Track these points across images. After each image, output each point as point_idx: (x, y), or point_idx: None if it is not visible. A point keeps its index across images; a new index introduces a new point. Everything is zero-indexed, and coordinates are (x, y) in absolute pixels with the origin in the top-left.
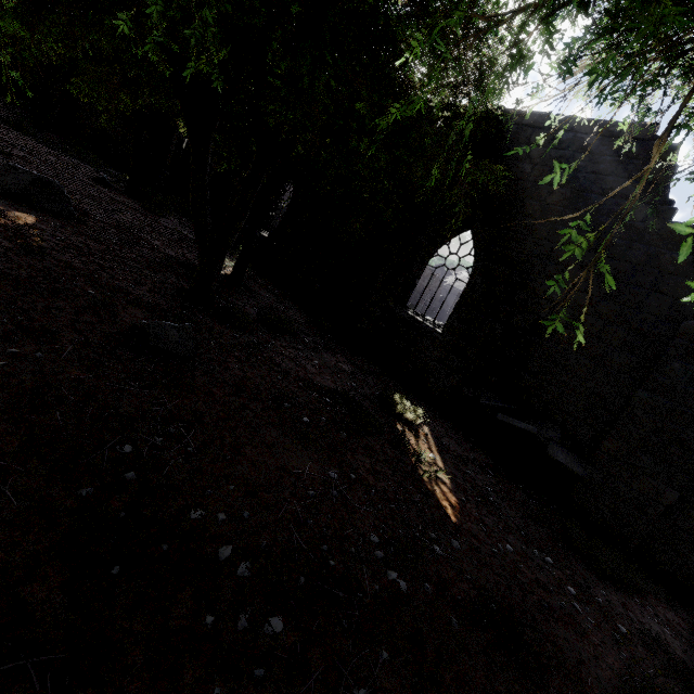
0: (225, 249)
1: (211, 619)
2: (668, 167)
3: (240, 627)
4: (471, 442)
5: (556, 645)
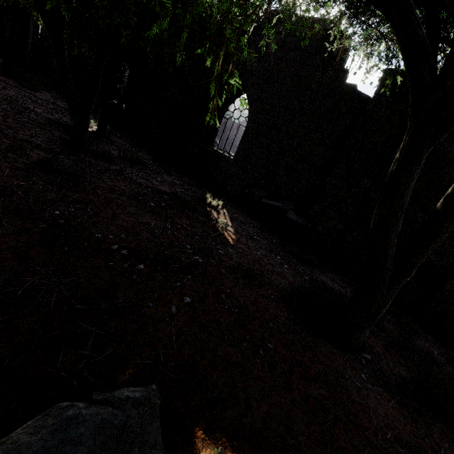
0: (88, 111)
1: (112, 263)
2: (336, 50)
3: (125, 267)
4: (251, 217)
5: (270, 279)
